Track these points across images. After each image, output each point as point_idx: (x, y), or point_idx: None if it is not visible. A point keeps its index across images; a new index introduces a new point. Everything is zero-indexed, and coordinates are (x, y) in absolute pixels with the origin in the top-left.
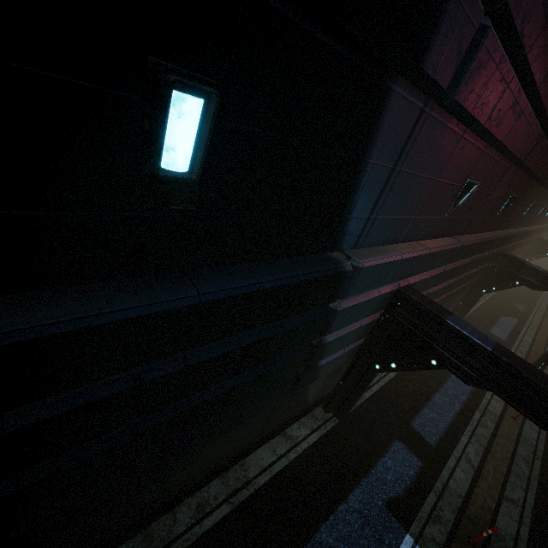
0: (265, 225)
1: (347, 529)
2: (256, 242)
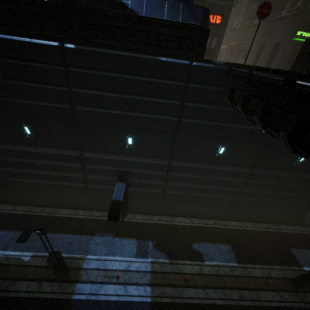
0: (308, 168)
1: None
2: (306, 170)
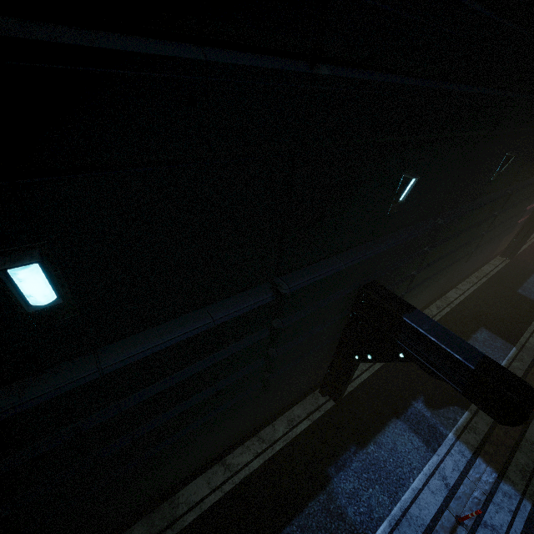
0: None
1: (533, 285)
2: None
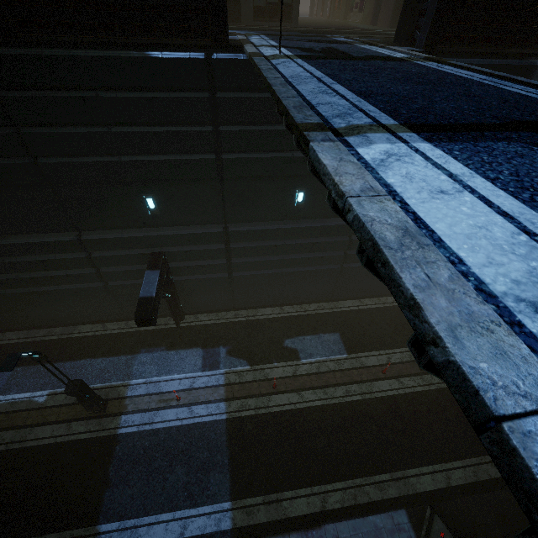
0: None
1: None
2: None
